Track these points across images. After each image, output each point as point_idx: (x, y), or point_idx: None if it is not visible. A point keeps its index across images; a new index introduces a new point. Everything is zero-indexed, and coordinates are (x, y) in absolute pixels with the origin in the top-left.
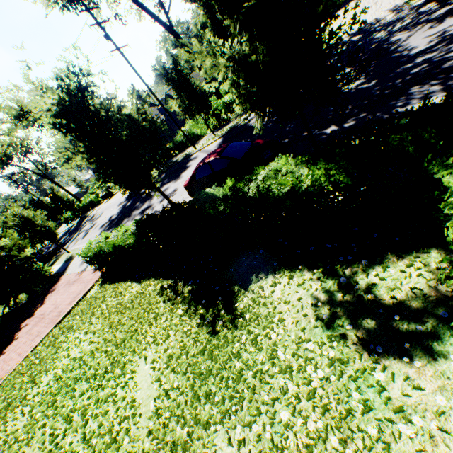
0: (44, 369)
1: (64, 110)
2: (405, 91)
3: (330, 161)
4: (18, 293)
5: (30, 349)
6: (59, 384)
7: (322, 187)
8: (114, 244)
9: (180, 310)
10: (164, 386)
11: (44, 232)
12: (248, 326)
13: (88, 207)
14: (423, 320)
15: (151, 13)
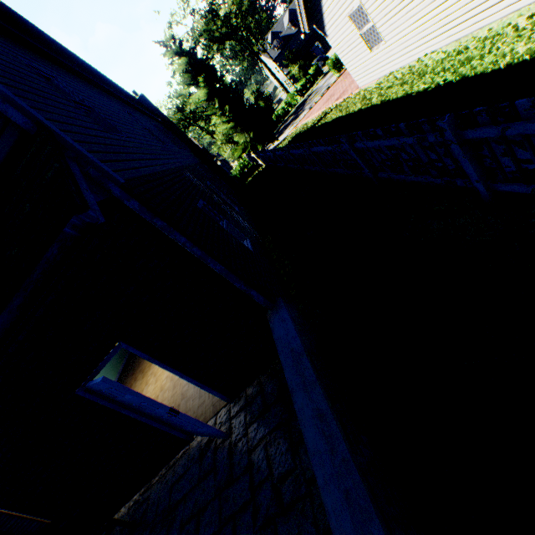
0: None
1: None
2: None
3: None
4: None
5: None
6: None
7: None
8: None
9: None
10: None
11: None
12: None
13: None
14: None
15: (253, 53)
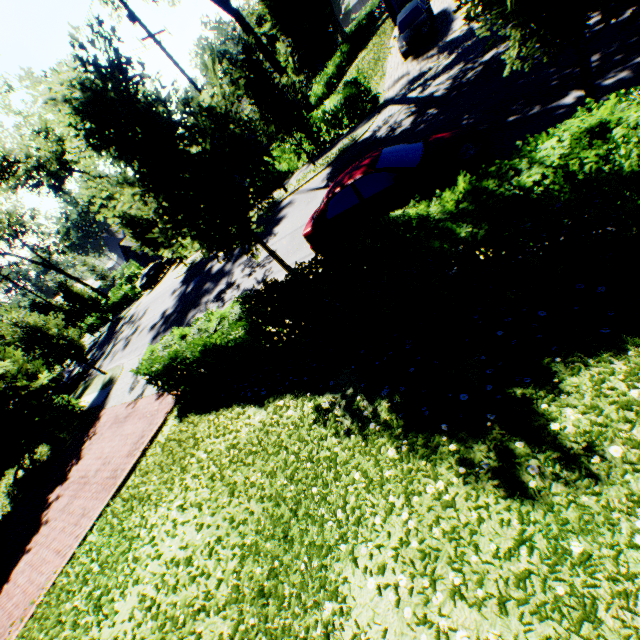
0: (113, 584)
1: (92, 100)
2: None
3: None
4: (34, 445)
5: (76, 541)
6: (158, 621)
7: None
8: (204, 344)
9: (391, 449)
10: (449, 636)
11: (64, 346)
12: (637, 475)
13: (120, 304)
14: None
15: None
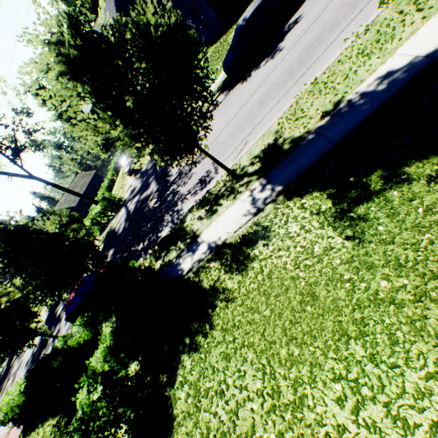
0: None
1: None
2: (164, 217)
3: (87, 326)
4: None
5: None
6: None
7: (90, 339)
8: (13, 405)
9: None
10: None
11: None
12: None
13: None
14: (124, 405)
15: (7, 173)
